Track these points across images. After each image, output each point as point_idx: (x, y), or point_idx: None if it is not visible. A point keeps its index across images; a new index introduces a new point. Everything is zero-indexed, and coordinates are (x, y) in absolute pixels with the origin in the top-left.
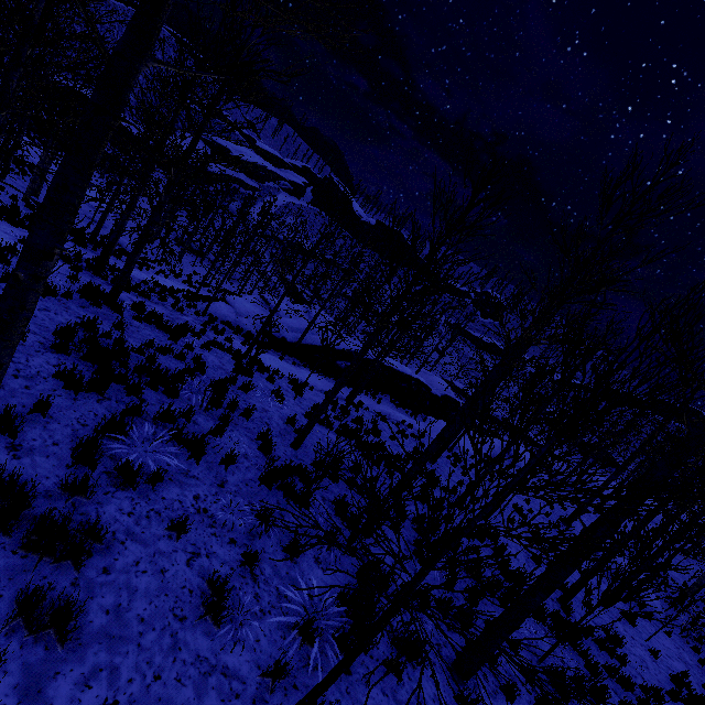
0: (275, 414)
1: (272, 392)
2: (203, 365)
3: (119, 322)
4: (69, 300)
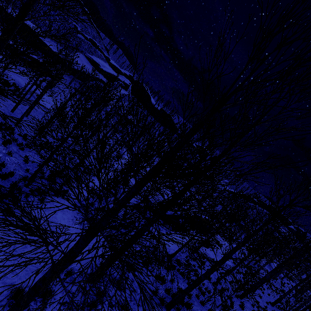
0: None
1: None
2: None
3: None
4: None
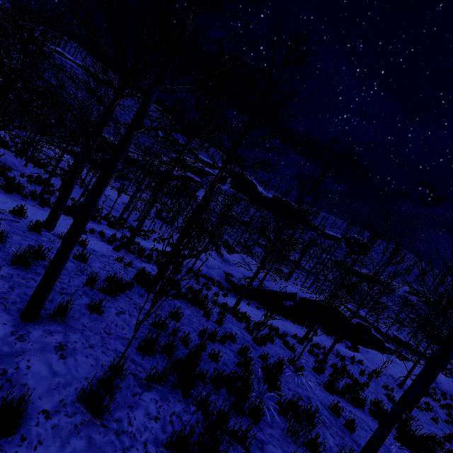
0: (316, 401)
1: (287, 360)
2: (246, 349)
3: (175, 311)
4: (130, 290)
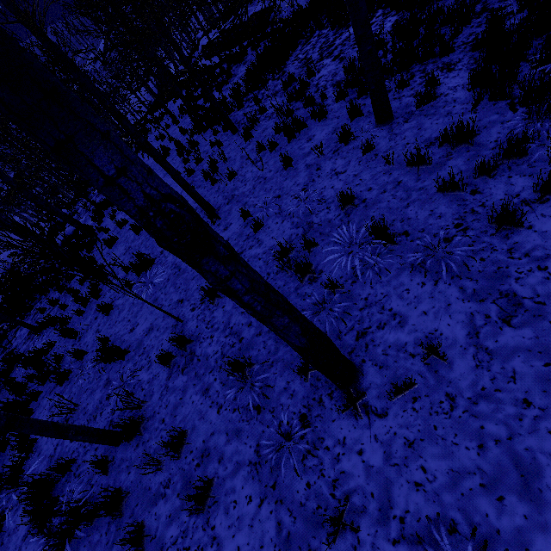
0: None
1: None
2: None
3: None
4: None
